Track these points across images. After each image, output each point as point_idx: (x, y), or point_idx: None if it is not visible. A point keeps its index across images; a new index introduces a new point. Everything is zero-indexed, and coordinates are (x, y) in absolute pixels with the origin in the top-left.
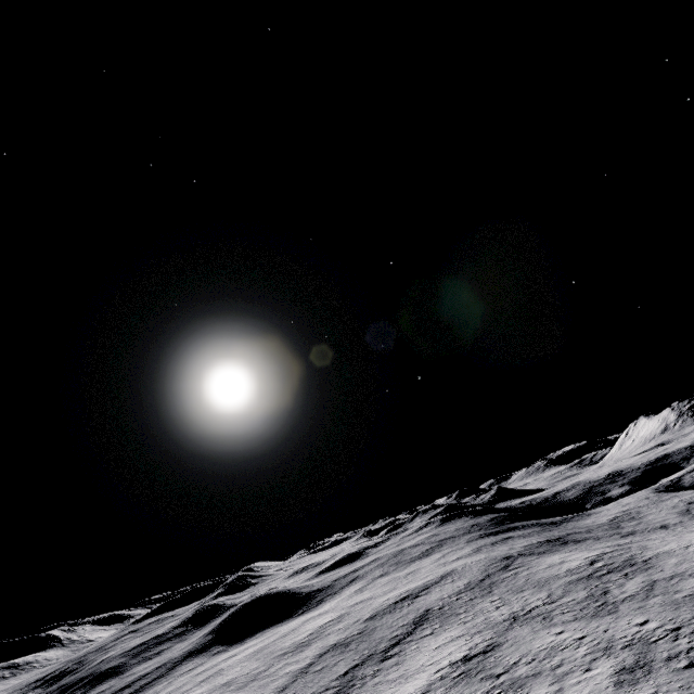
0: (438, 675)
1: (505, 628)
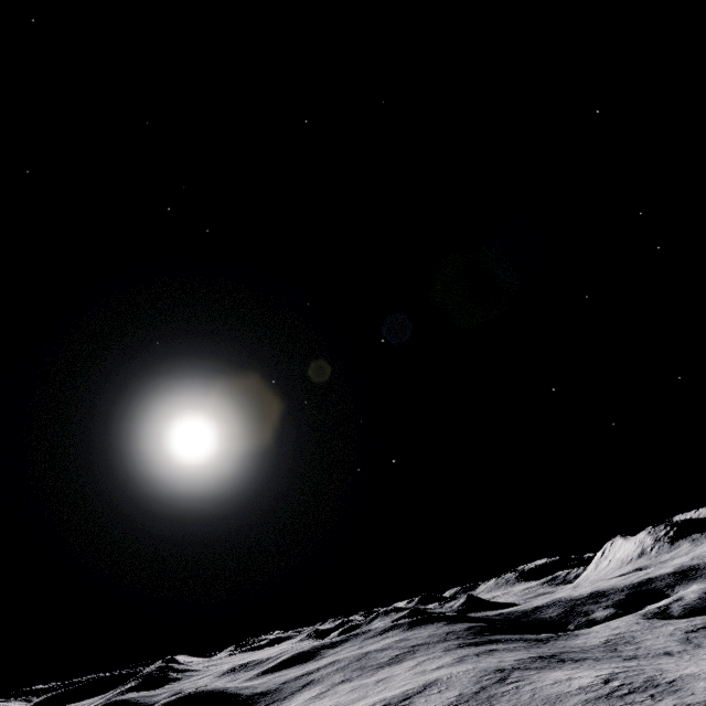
0: None
1: None
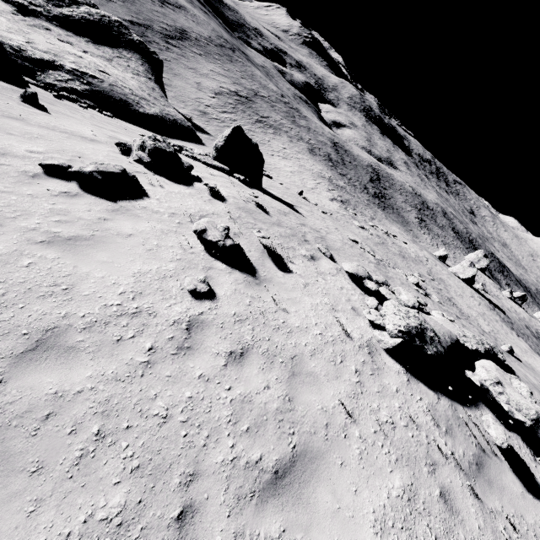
0: (224, 90)
1: (253, 95)
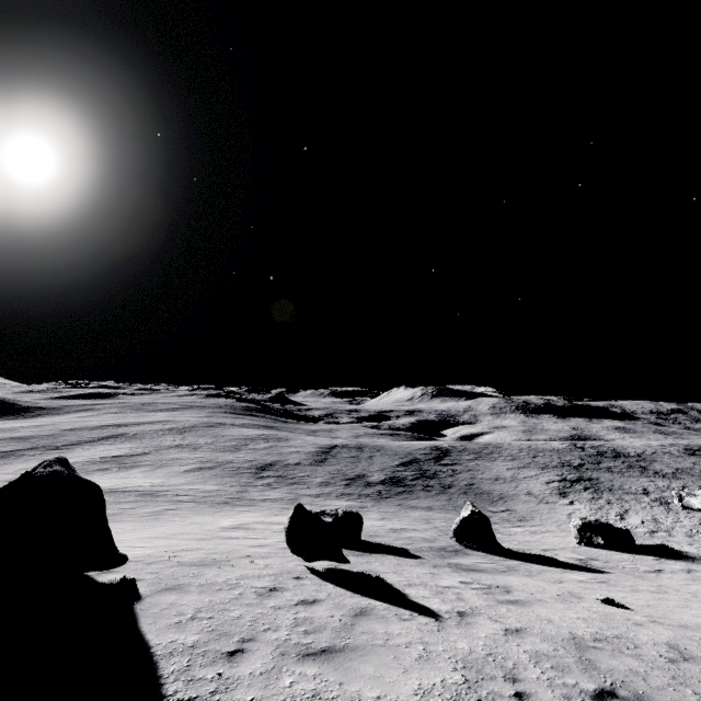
0: (86, 460)
1: (165, 448)
